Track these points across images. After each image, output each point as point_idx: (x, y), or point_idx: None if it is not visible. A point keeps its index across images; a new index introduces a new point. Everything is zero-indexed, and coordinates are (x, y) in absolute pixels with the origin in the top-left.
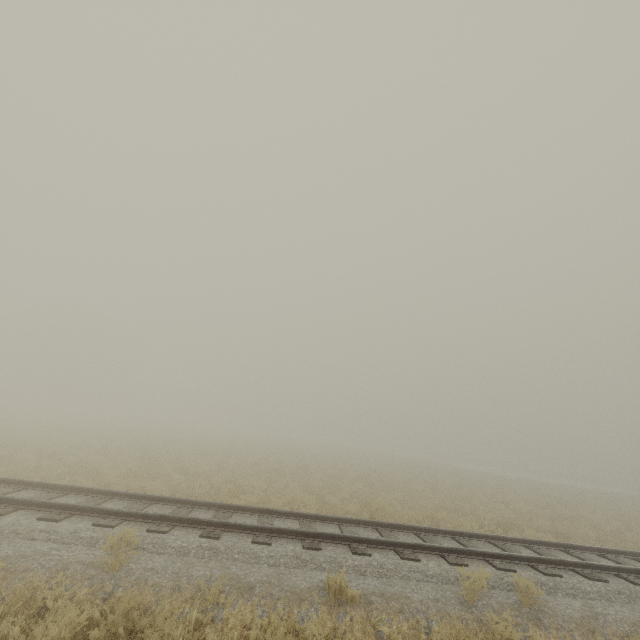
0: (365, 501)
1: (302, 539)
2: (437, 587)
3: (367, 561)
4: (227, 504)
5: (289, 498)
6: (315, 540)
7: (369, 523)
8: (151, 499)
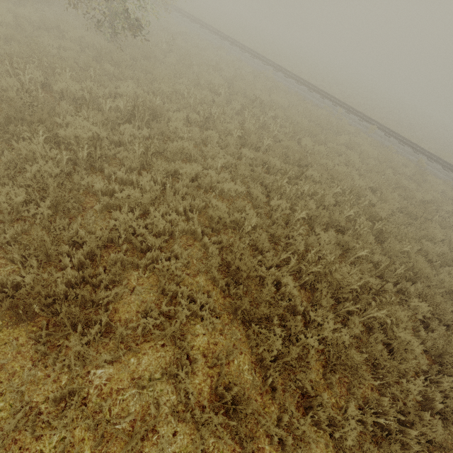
0: (437, 154)
1: (413, 150)
2: (448, 178)
3: (431, 164)
4: (390, 129)
5: (406, 137)
6: (417, 152)
7: (437, 158)
8: (366, 117)
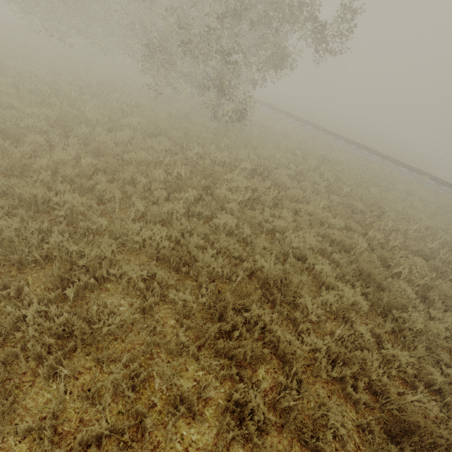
0: None
1: None
2: None
3: None
4: (440, 178)
5: None
6: None
7: None
8: (413, 168)
